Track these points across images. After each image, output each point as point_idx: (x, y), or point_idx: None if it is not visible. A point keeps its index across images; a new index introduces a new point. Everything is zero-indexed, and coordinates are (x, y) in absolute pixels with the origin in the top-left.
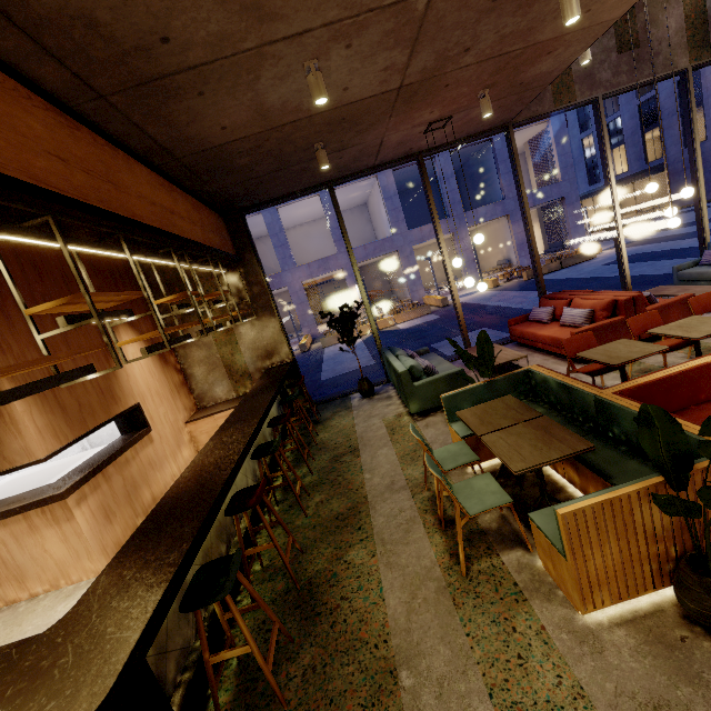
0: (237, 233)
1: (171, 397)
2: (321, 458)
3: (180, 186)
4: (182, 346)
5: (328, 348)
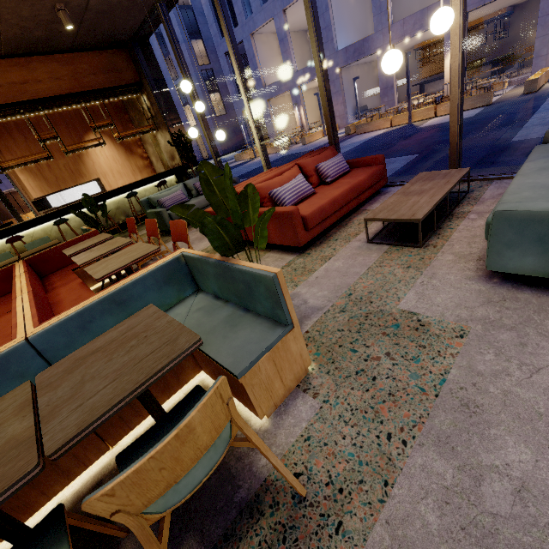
0: (135, 62)
1: (132, 174)
2: (126, 234)
3: (40, 54)
4: (144, 142)
5: (356, 136)
